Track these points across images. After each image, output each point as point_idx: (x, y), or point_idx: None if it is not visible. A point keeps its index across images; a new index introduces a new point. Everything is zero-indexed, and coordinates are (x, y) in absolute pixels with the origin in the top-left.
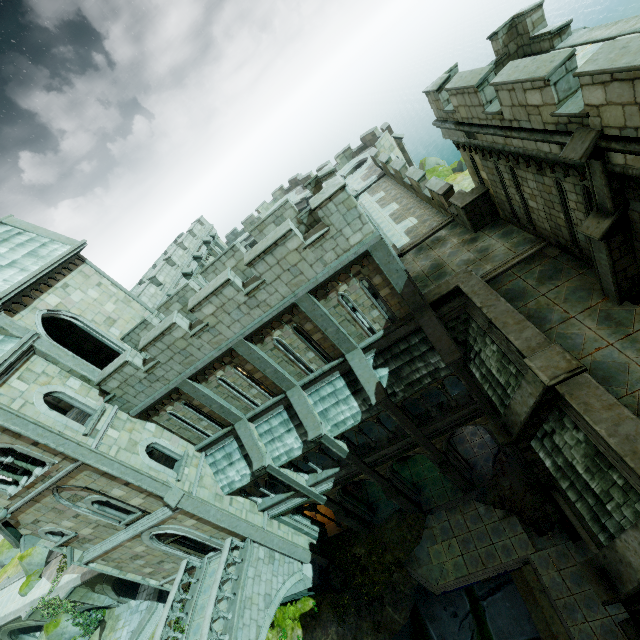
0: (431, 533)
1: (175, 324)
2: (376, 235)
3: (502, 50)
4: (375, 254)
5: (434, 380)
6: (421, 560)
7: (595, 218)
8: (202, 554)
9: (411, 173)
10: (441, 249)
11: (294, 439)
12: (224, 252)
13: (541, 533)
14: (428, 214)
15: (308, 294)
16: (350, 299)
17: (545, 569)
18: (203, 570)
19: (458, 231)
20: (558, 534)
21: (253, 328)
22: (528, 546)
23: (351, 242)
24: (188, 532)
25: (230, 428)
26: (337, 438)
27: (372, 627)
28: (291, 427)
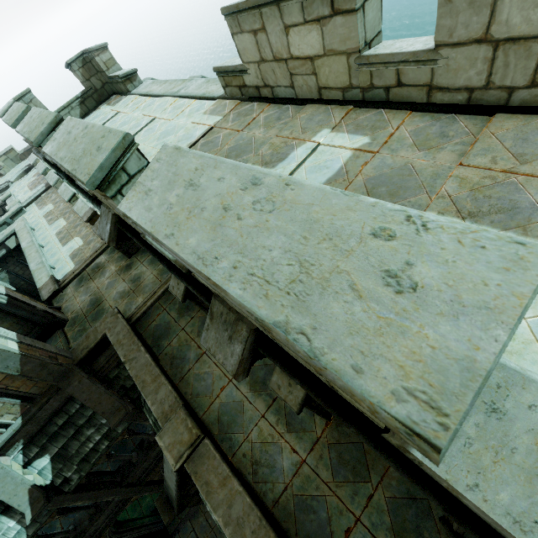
0: None
1: None
2: None
3: (85, 83)
4: None
5: (112, 441)
6: None
7: (176, 278)
8: None
9: (62, 191)
10: (100, 279)
11: None
12: None
13: None
14: (93, 234)
15: None
16: None
17: None
18: None
19: (116, 256)
20: None
21: None
22: None
23: None
24: None
25: None
26: None
27: None
28: None
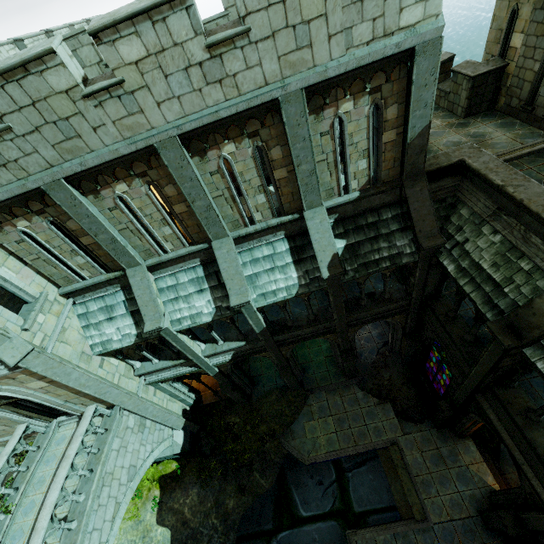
0: (309, 410)
1: (54, 55)
2: (439, 24)
3: None
4: (419, 61)
5: (393, 265)
6: (296, 433)
7: None
8: (49, 418)
9: None
10: None
11: (205, 302)
12: None
13: (410, 420)
14: None
15: (303, 92)
16: (347, 129)
17: (410, 450)
18: (48, 436)
19: (441, 114)
20: (424, 422)
21: (199, 122)
22: (397, 430)
23: (403, 19)
24: (32, 395)
25: (118, 274)
26: (257, 310)
27: (236, 490)
28: (205, 287)
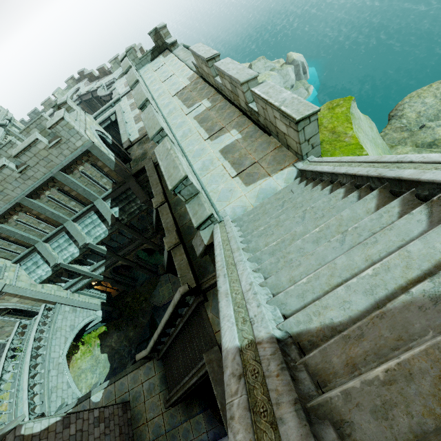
0: (161, 283)
1: None
2: (90, 142)
3: (155, 43)
4: (93, 151)
5: (140, 211)
6: (156, 295)
7: None
8: (30, 318)
9: None
10: (148, 144)
11: (74, 248)
12: (4, 144)
13: None
14: None
15: (60, 172)
16: (87, 173)
17: None
18: (32, 325)
19: None
20: None
21: (30, 191)
22: None
23: (77, 145)
24: (15, 306)
25: (33, 247)
26: (99, 245)
27: (133, 328)
28: (71, 242)
